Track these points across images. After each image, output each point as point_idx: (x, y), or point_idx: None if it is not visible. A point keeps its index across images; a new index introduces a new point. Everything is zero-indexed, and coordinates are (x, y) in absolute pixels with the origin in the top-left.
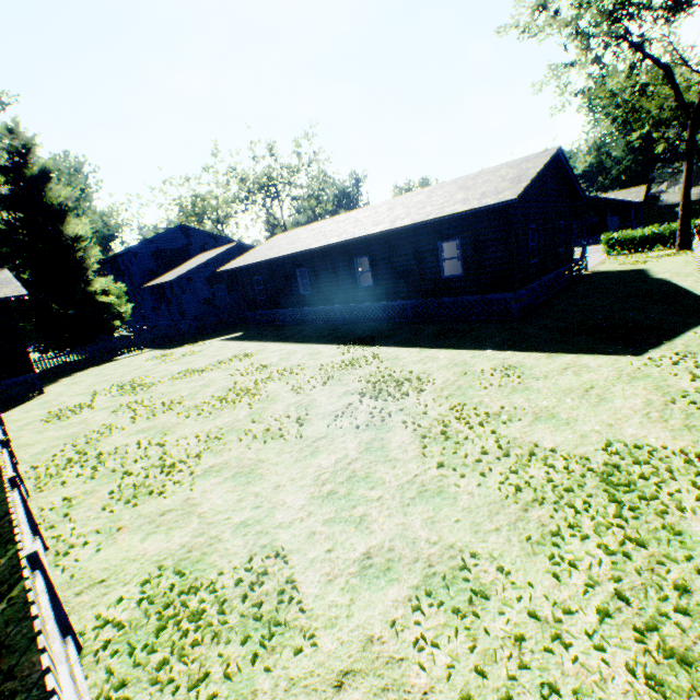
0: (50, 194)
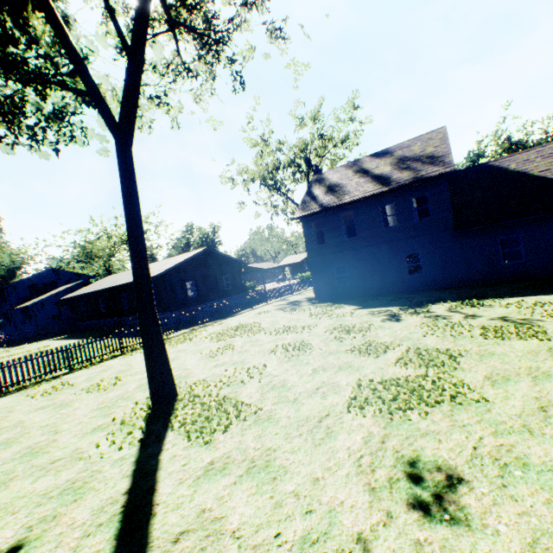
0: None
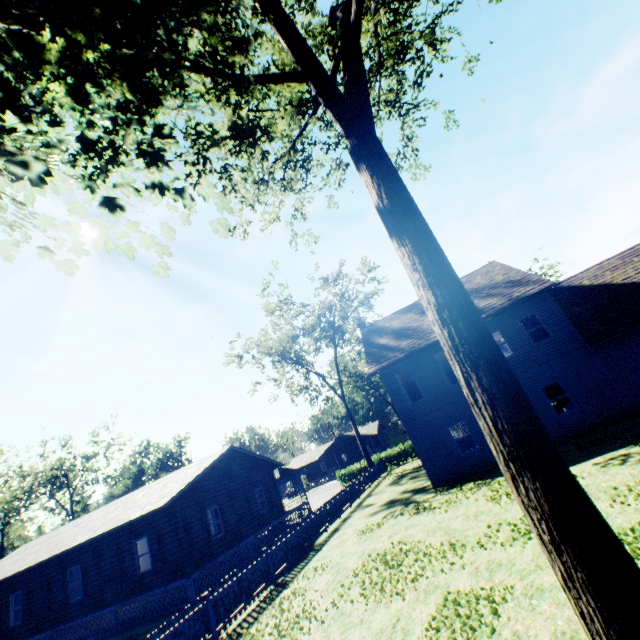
0: None
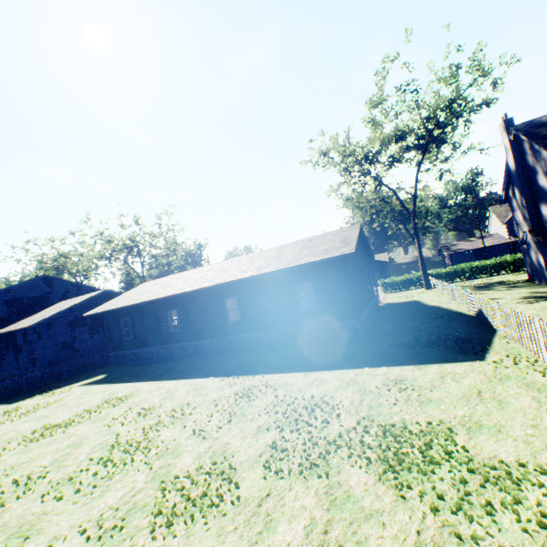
0: None
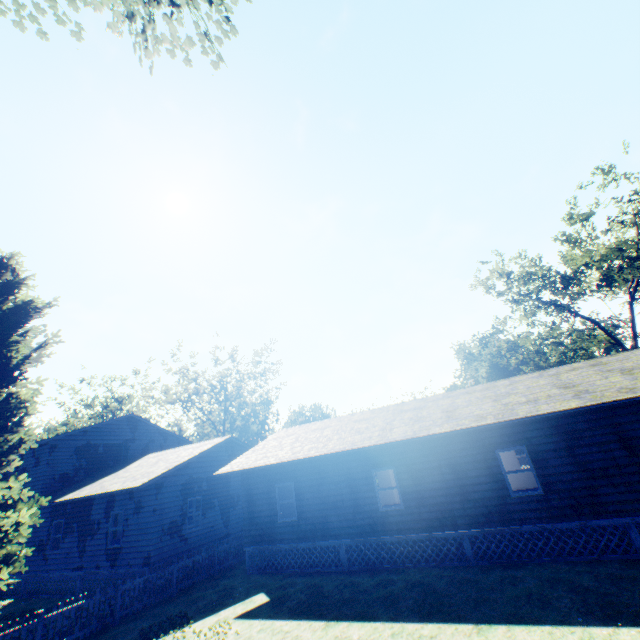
0: (10, 338)
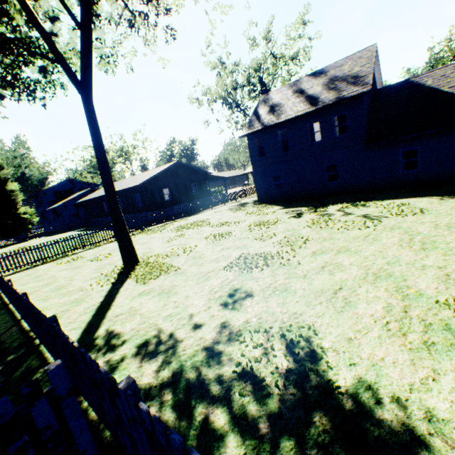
0: (0, 174)
